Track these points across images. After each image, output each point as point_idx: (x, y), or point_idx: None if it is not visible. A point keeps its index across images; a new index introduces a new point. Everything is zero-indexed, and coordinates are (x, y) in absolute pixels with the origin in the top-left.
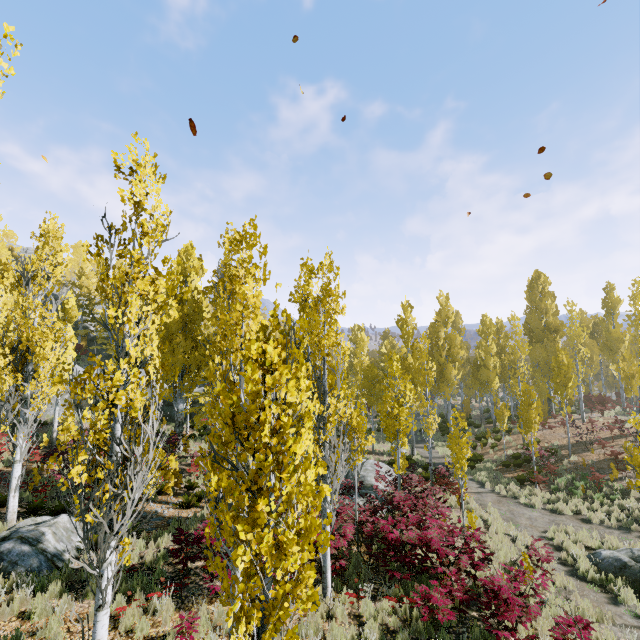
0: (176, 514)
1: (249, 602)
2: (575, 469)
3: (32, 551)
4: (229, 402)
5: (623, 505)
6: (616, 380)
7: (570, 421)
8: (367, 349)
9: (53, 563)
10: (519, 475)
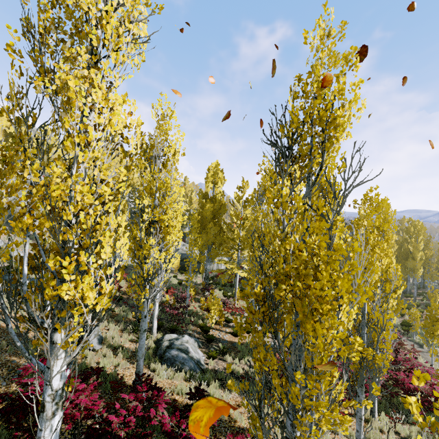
0: (231, 339)
1: None
2: None
3: (188, 357)
4: None
5: None
6: None
7: None
8: None
9: (198, 366)
10: None
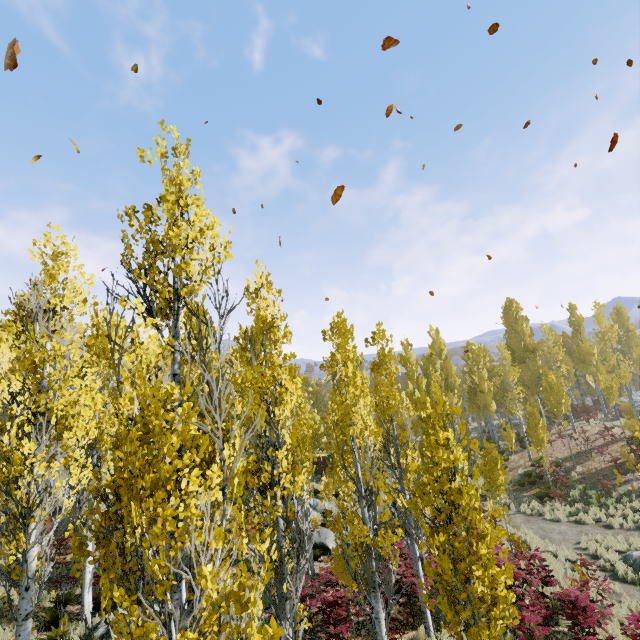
0: None
1: (466, 627)
2: (583, 479)
3: None
4: (432, 478)
5: (634, 507)
6: (590, 388)
7: (569, 434)
8: None
9: None
10: (537, 492)
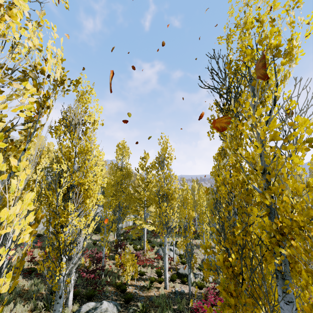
0: (147, 293)
1: None
2: None
3: None
4: None
5: None
6: None
7: None
8: (196, 191)
9: None
10: None
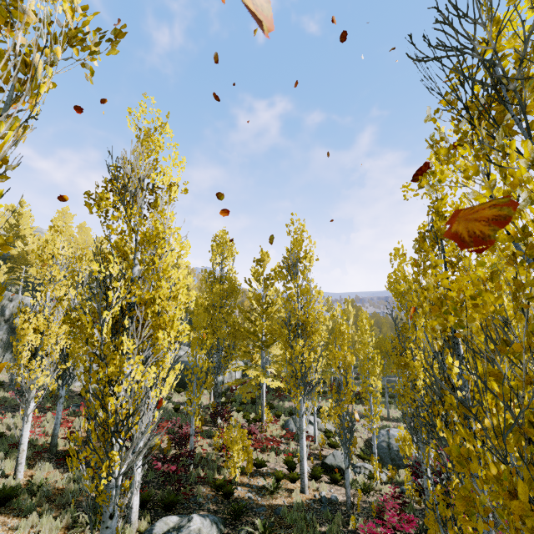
0: (271, 501)
1: None
2: None
3: None
4: None
5: None
6: None
7: None
8: (352, 319)
9: None
10: None
